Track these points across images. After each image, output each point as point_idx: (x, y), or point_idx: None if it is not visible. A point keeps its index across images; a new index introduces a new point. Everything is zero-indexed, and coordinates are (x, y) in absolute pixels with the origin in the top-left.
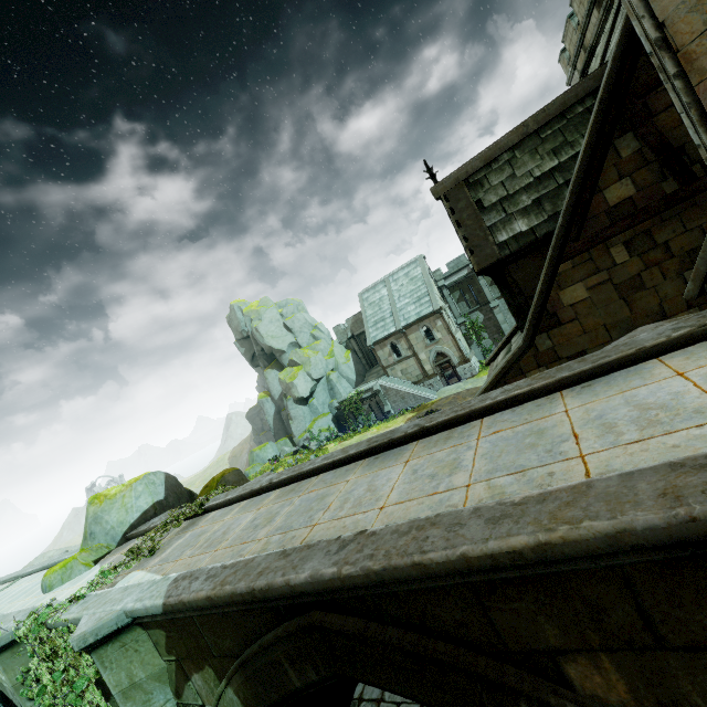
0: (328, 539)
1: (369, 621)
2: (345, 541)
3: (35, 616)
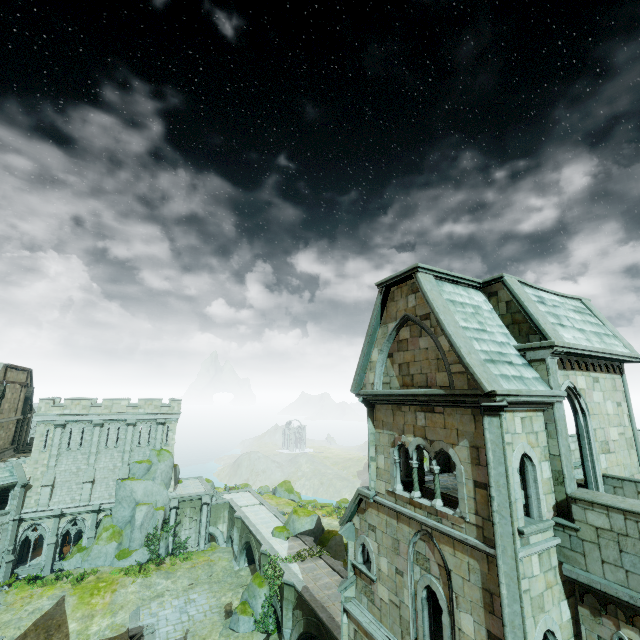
0: (329, 612)
1: (326, 633)
2: (331, 616)
3: (275, 556)
